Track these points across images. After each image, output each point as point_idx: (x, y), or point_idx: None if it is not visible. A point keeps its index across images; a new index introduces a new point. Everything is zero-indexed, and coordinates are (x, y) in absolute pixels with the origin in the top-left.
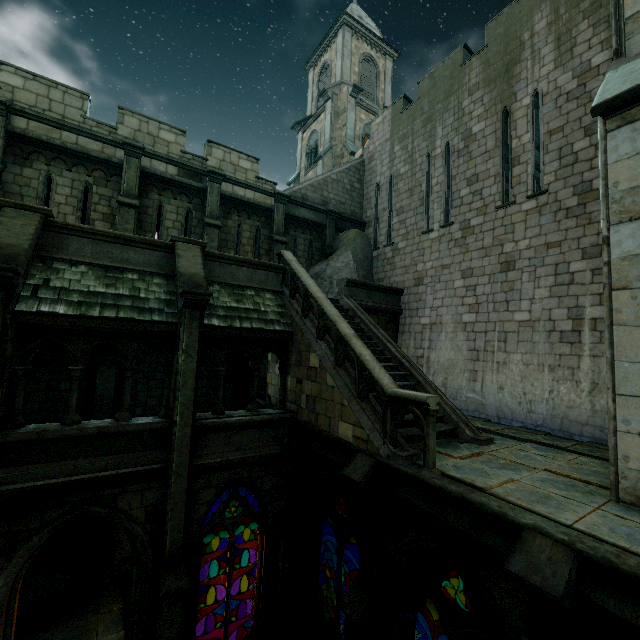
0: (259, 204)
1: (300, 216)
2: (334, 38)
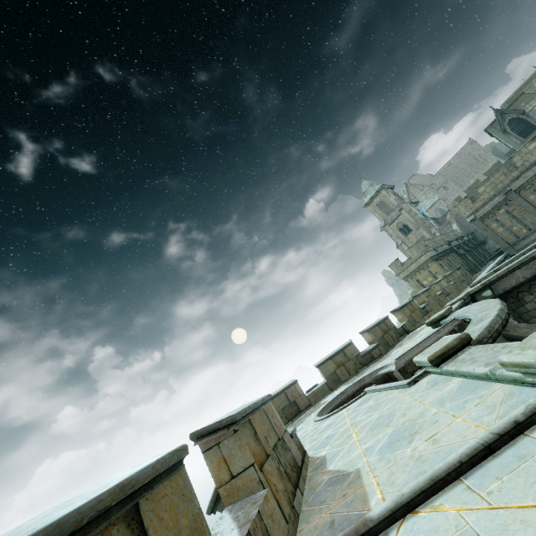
0: (467, 239)
1: (471, 238)
2: (379, 193)
